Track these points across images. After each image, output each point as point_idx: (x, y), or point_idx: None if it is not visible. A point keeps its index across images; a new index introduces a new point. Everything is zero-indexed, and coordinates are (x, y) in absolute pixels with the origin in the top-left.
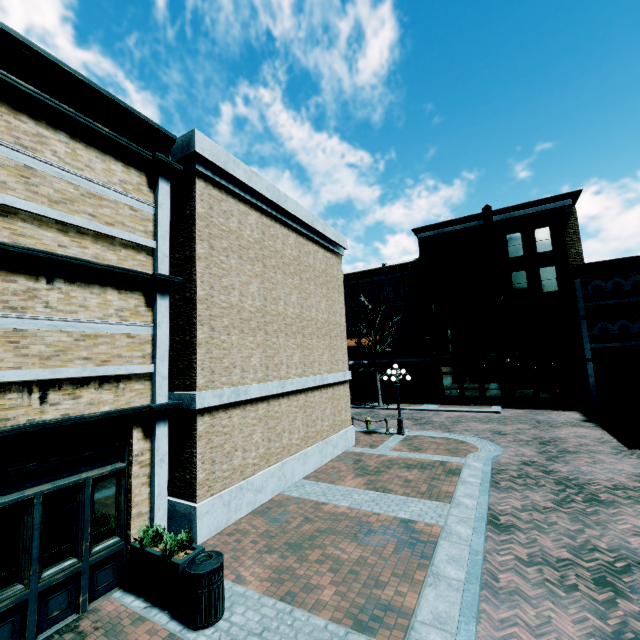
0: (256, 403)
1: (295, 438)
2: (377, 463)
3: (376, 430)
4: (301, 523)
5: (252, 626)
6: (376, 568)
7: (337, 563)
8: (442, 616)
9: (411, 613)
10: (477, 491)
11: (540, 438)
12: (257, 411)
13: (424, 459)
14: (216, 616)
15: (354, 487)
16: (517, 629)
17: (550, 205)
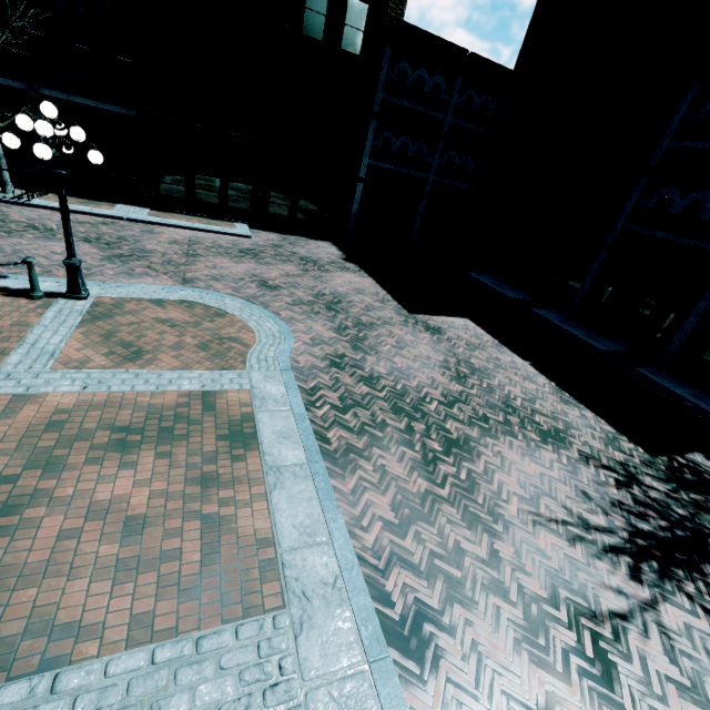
0: None
1: None
2: (5, 449)
3: None
4: None
5: None
6: None
7: None
8: None
9: None
10: (316, 503)
11: (322, 296)
12: None
13: (159, 392)
14: None
15: None
16: None
17: None
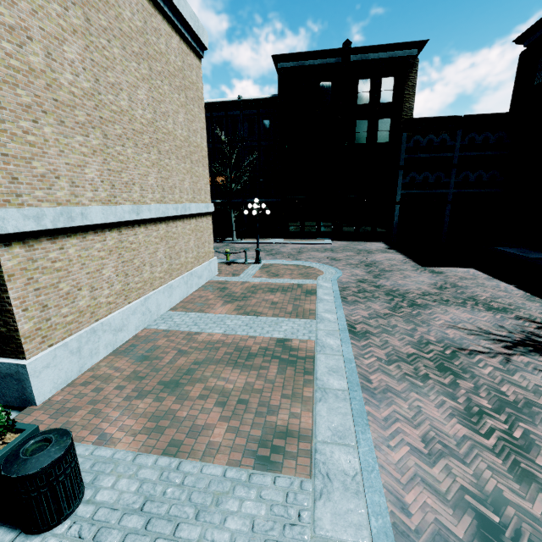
0: (102, 231)
1: (158, 271)
2: (242, 289)
3: (235, 261)
4: (175, 357)
5: (128, 501)
6: (264, 392)
7: (223, 395)
8: (339, 430)
9: (310, 433)
10: (334, 306)
11: (364, 262)
12: (105, 241)
13: (283, 283)
14: (71, 505)
15: (225, 314)
16: (399, 424)
17: (400, 52)
